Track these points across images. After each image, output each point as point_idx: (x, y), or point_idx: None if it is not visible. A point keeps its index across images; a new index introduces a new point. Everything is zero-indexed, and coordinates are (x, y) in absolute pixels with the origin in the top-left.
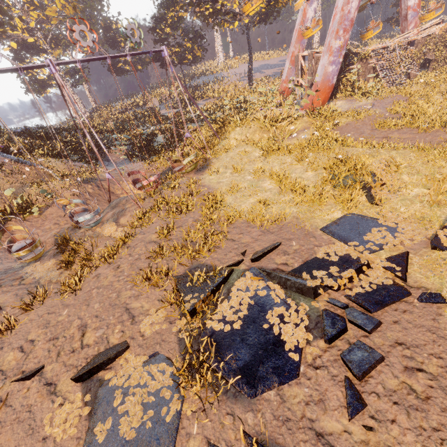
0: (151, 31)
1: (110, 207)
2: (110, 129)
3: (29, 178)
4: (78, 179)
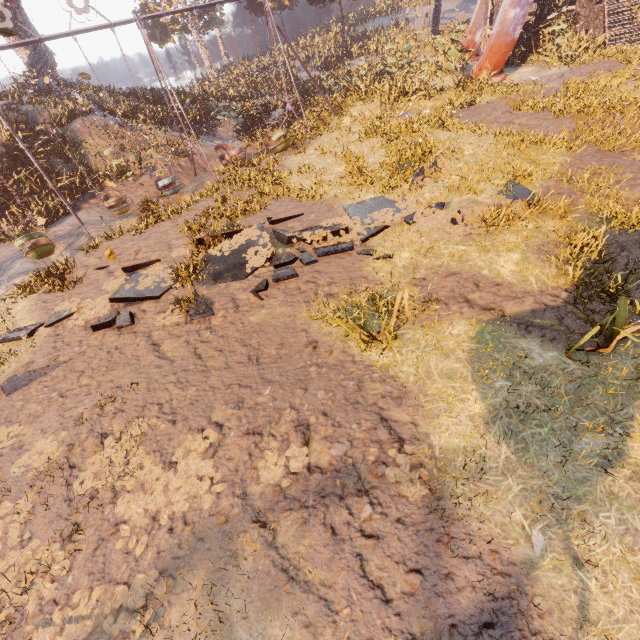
0: None
1: (194, 180)
2: (228, 97)
3: (130, 144)
4: (172, 149)
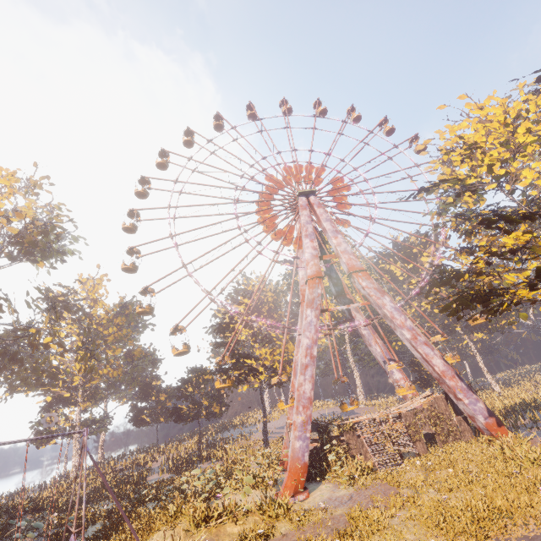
0: (177, 389)
1: None
2: (57, 503)
3: None
4: None
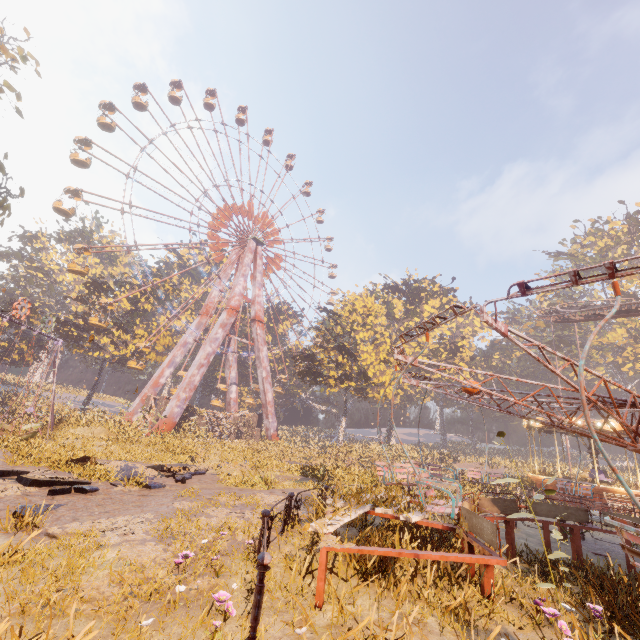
0: None
1: None
2: None
3: None
4: None
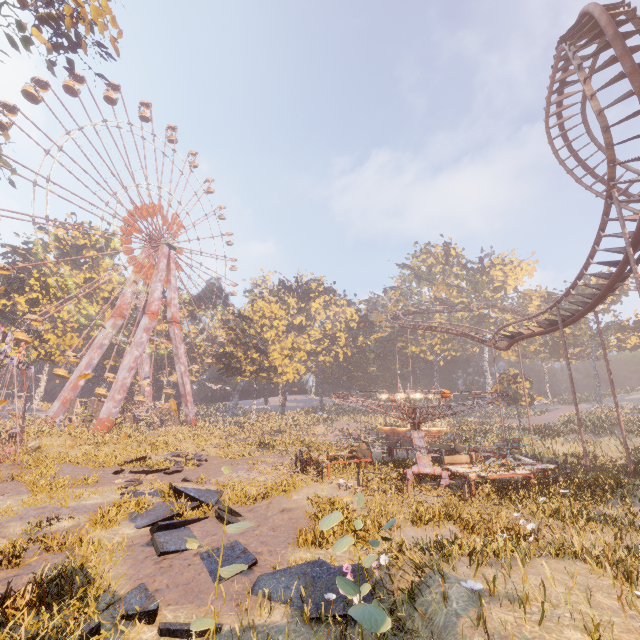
0: None
1: None
2: None
3: None
4: None
